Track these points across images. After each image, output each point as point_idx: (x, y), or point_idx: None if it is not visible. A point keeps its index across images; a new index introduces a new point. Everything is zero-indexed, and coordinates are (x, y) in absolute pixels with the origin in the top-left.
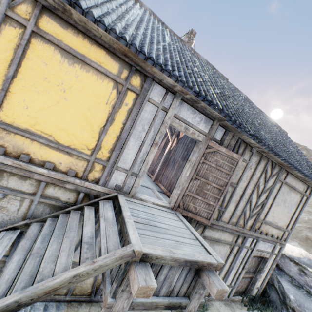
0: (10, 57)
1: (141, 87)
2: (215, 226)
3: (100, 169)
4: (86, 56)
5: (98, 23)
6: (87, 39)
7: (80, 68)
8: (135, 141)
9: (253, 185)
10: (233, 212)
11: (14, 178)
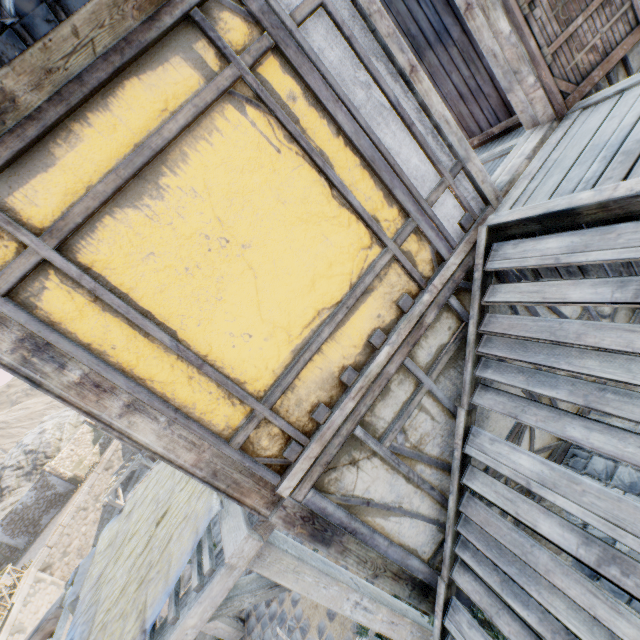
0: (124, 326)
1: (253, 26)
2: None
3: (417, 242)
4: (139, 142)
5: (58, 1)
6: (87, 113)
7: (172, 174)
8: (386, 128)
9: None
10: None
11: (379, 407)
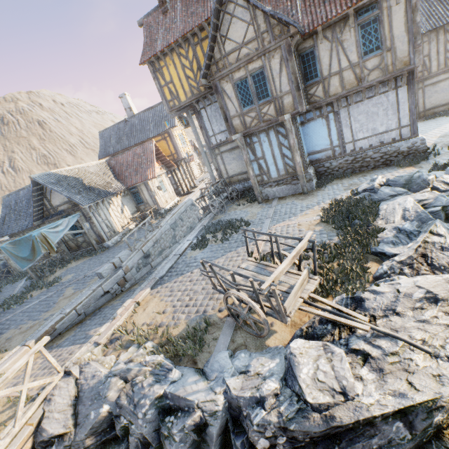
0: None
1: None
2: (429, 78)
3: None
4: None
5: None
6: None
7: None
8: None
9: (442, 45)
10: (437, 65)
11: None
